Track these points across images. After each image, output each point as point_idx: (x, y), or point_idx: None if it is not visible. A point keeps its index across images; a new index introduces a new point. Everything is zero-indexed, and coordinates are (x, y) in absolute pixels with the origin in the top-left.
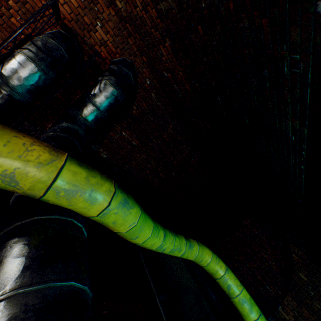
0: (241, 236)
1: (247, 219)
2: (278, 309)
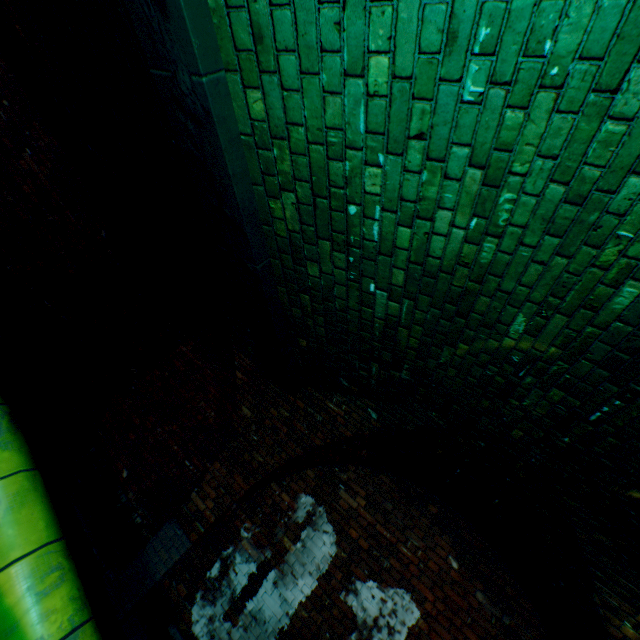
0: (166, 376)
1: (188, 344)
2: (190, 496)
